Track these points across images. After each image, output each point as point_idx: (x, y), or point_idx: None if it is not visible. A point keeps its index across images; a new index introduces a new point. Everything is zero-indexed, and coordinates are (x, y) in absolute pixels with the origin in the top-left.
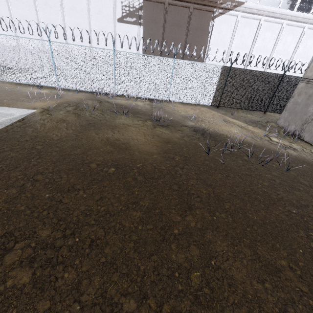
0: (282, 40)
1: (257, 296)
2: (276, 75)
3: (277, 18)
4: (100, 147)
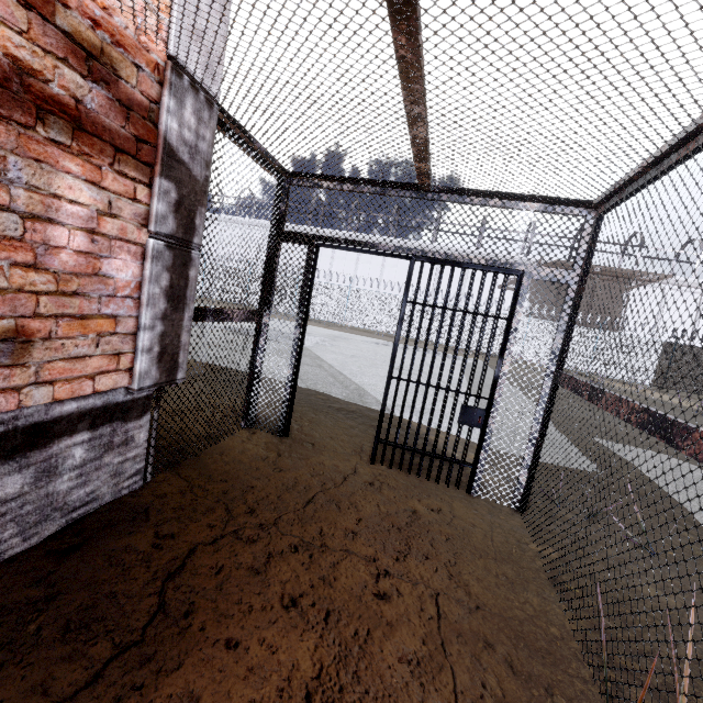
0: None
1: None
2: None
3: None
4: None
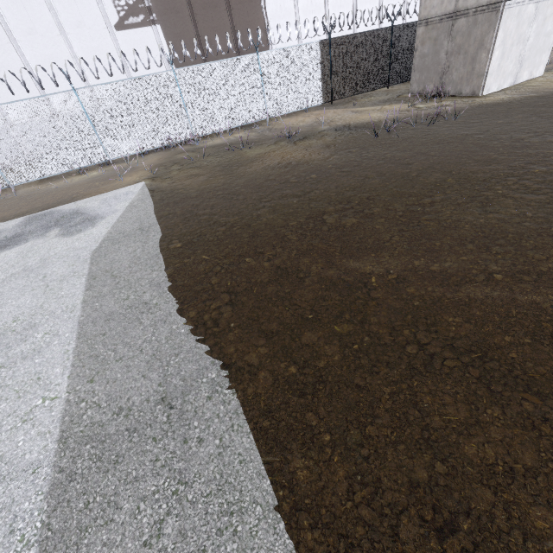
0: None
1: (492, 169)
2: (384, 31)
3: None
4: (273, 173)
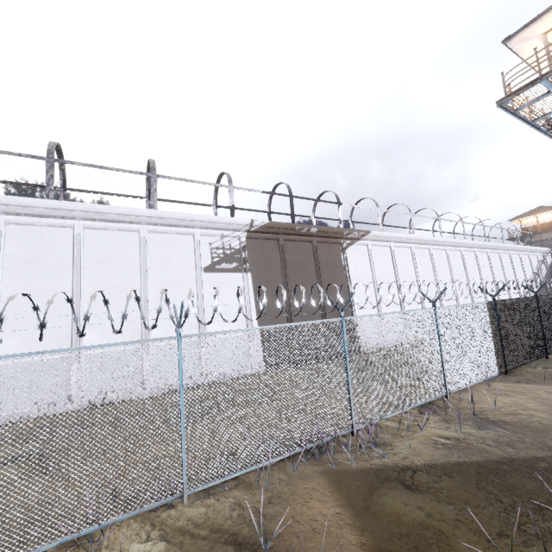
0: (419, 263)
1: None
2: (531, 299)
3: (404, 243)
4: None
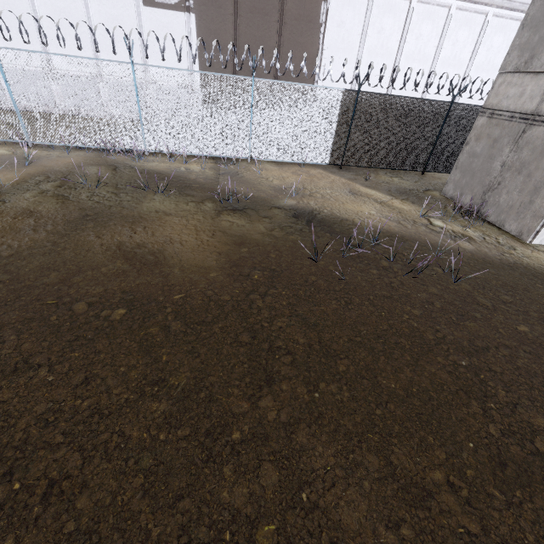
0: (451, 39)
1: None
2: (438, 104)
3: None
4: (103, 265)
